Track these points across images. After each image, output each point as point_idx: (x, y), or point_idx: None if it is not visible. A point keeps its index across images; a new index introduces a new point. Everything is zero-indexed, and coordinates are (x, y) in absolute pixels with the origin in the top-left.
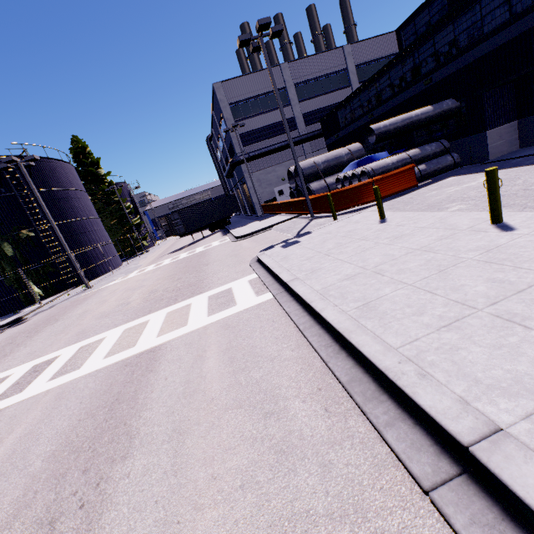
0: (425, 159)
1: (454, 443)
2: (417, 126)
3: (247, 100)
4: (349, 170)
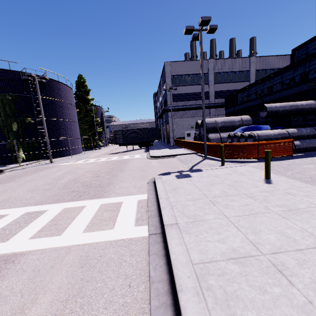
0: (300, 138)
1: None
2: (300, 112)
3: (182, 75)
4: (239, 131)
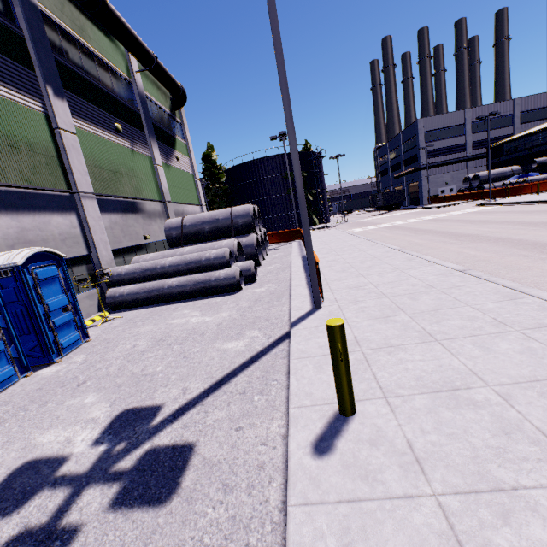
0: None
1: None
2: None
3: (436, 130)
4: (512, 180)
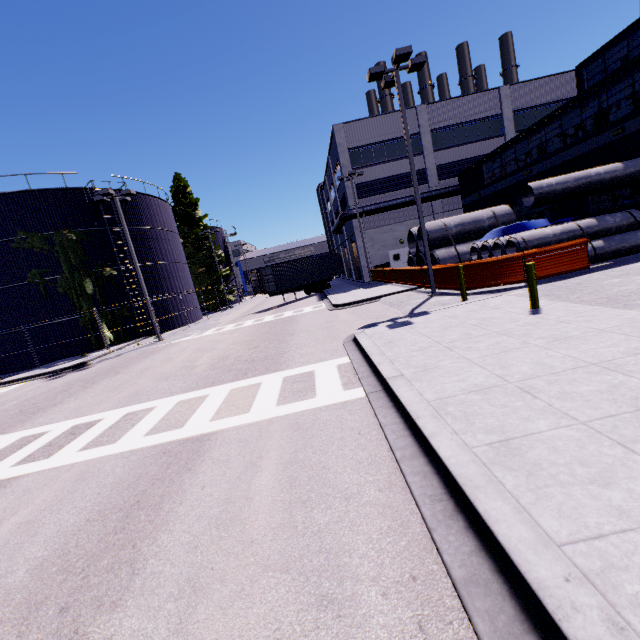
0: (604, 234)
1: None
2: (597, 188)
3: (370, 146)
4: (490, 238)
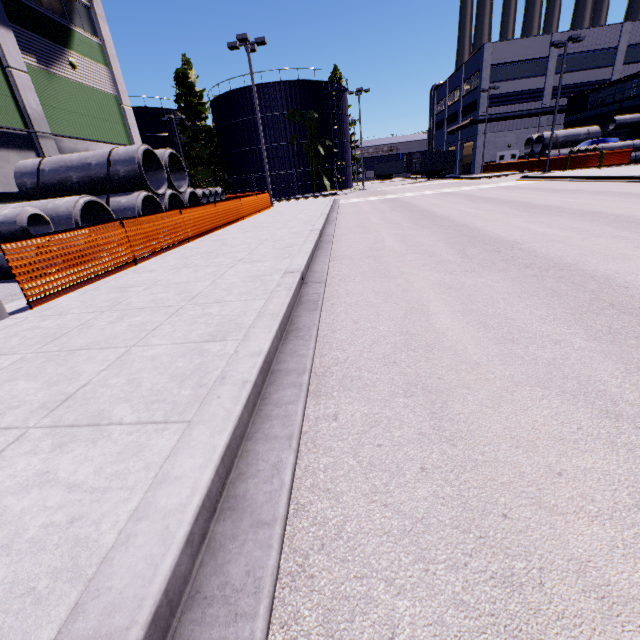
0: None
1: (605, 178)
2: None
3: (508, 64)
4: (583, 146)
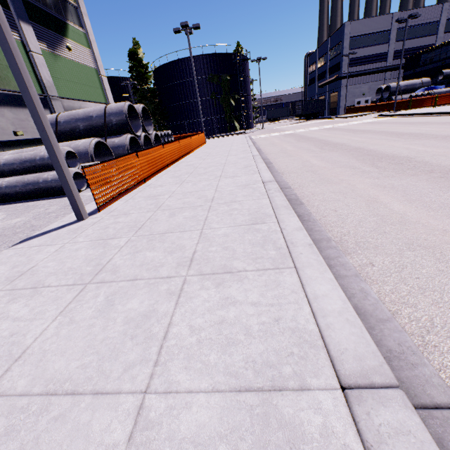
0: None
1: (443, 113)
2: None
3: (361, 36)
4: (419, 92)
